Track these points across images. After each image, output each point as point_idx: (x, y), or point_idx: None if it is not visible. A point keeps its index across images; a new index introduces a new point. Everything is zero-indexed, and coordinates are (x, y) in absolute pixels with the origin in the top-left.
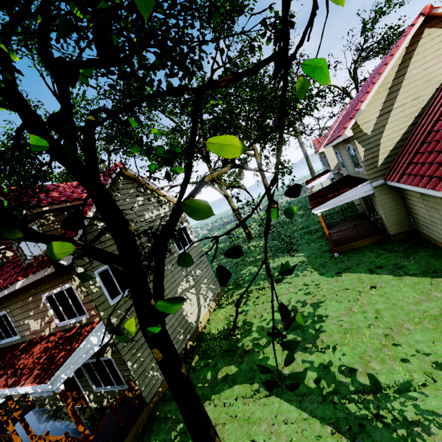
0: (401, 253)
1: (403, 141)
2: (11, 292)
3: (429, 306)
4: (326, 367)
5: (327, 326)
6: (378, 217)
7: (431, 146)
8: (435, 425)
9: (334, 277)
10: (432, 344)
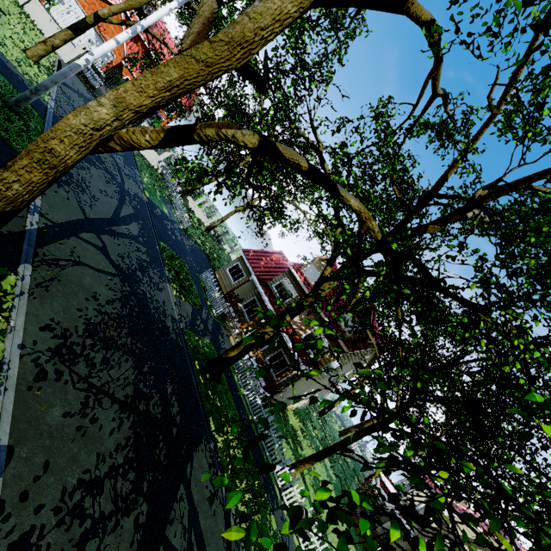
0: None
1: None
2: None
3: None
4: None
5: None
6: (379, 548)
7: None
8: None
9: None
10: None
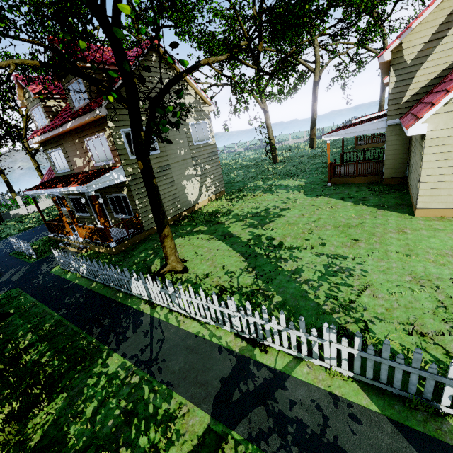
0: (377, 192)
1: (439, 80)
2: (64, 133)
3: (354, 221)
4: (260, 235)
5: (279, 220)
6: None
7: (441, 86)
8: (292, 260)
9: (312, 197)
10: (332, 236)
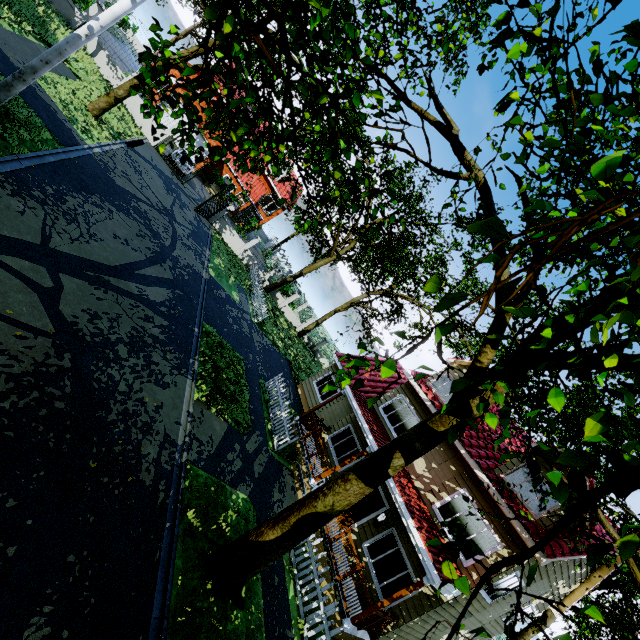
0: None
1: None
2: None
3: None
4: None
5: None
6: None
7: None
8: None
9: None
10: None
